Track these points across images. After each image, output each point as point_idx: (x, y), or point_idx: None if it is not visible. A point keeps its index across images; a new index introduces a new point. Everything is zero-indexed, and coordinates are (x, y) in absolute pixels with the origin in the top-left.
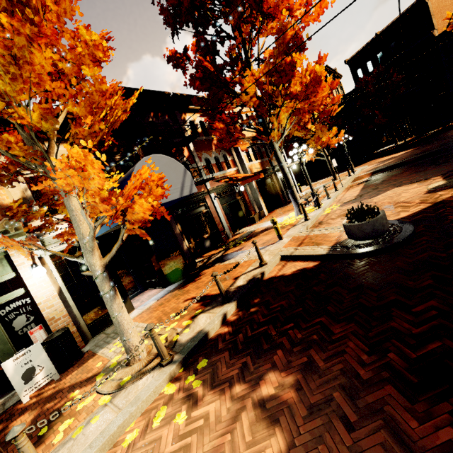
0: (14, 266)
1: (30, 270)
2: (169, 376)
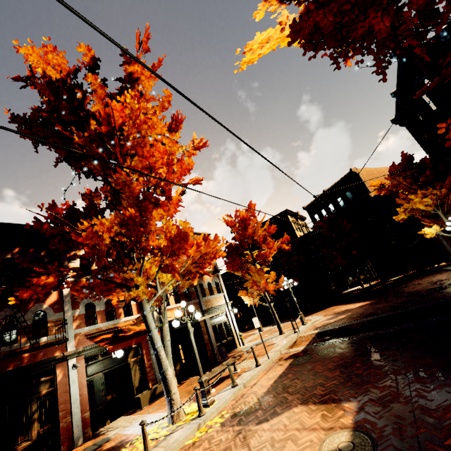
0: None
1: None
2: None
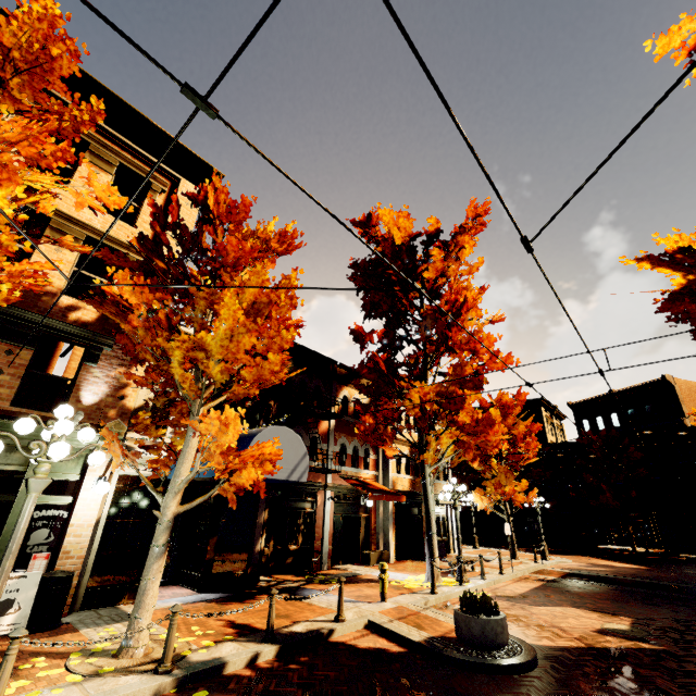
0: (85, 469)
1: (95, 481)
2: (158, 688)
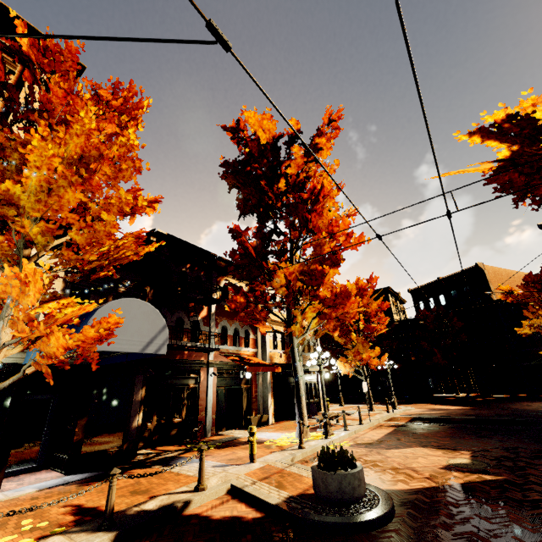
0: None
1: None
2: None
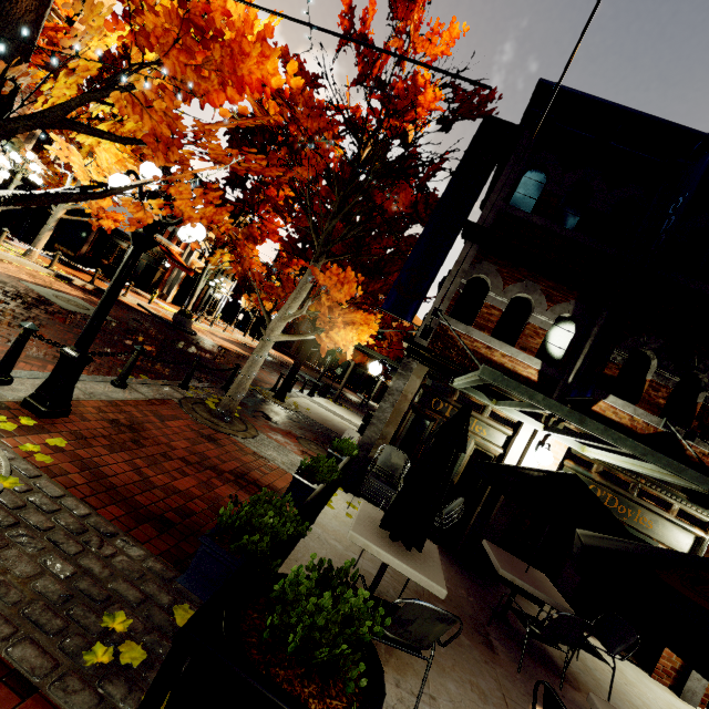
0: None
1: None
2: (49, 272)
